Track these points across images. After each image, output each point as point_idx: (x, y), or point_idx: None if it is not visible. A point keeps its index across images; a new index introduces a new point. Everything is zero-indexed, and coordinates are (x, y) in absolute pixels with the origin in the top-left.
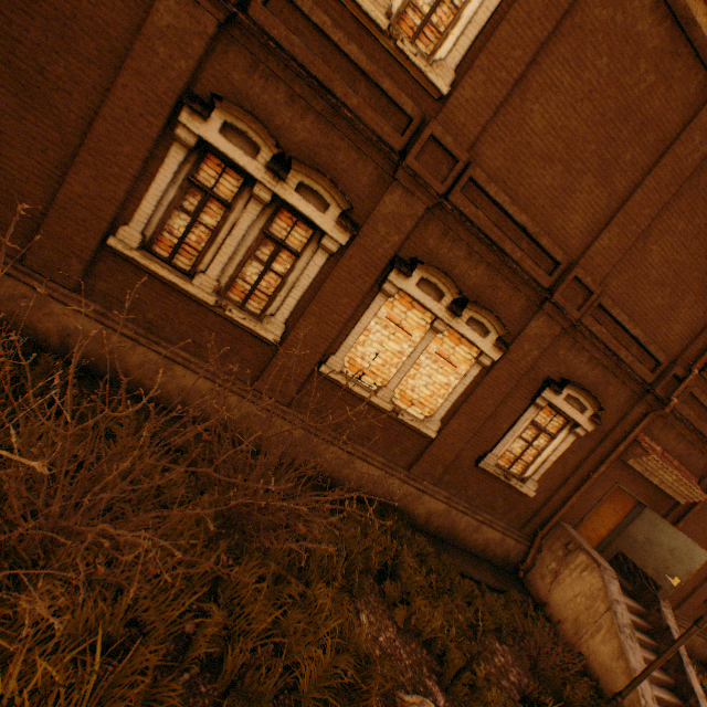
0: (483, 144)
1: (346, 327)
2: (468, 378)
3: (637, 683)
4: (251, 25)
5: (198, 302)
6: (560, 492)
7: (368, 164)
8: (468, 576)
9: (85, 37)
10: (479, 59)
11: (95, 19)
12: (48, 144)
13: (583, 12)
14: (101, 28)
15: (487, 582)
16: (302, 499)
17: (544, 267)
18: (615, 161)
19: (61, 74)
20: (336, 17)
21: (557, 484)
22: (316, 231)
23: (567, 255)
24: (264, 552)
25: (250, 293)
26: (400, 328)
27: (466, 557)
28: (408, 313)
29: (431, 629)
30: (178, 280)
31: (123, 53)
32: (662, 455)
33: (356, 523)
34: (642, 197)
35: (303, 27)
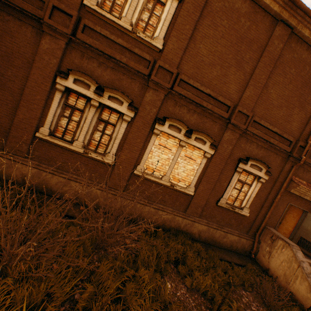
0: (182, 65)
1: (142, 152)
2: (202, 164)
3: None
4: (77, 41)
5: (77, 153)
6: (261, 211)
7: (136, 82)
8: (225, 260)
9: (17, 59)
10: (172, 32)
11: (20, 52)
12: (8, 101)
13: (211, 6)
14: (22, 55)
15: (235, 262)
16: (125, 228)
17: (223, 109)
18: (242, 59)
19: (10, 75)
20: (111, 30)
21: (259, 208)
22: (120, 114)
23: (232, 102)
24: (116, 258)
25: (97, 145)
26: (166, 148)
27: (223, 251)
28: (167, 140)
29: (205, 286)
30: (66, 145)
31: (32, 62)
32: (307, 185)
33: (162, 240)
34: (259, 71)
35: (99, 37)
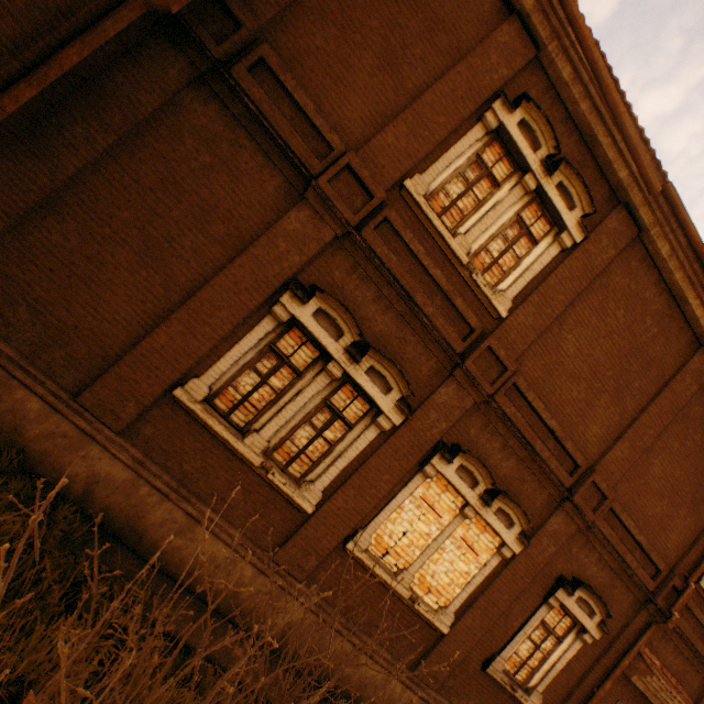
0: (526, 356)
1: (380, 501)
2: (488, 568)
3: None
4: (363, 244)
5: (241, 458)
6: None
7: (430, 357)
8: None
9: (219, 222)
10: (532, 296)
11: (233, 212)
12: (150, 296)
13: (608, 277)
14: (235, 218)
15: None
16: None
17: (565, 466)
18: (627, 386)
19: (186, 245)
20: (427, 246)
21: (560, 697)
22: (373, 407)
23: (585, 458)
24: None
25: (296, 456)
26: (431, 508)
27: None
28: (441, 494)
29: None
30: (231, 436)
31: (247, 239)
32: (662, 671)
33: None
34: (647, 418)
35: (400, 248)
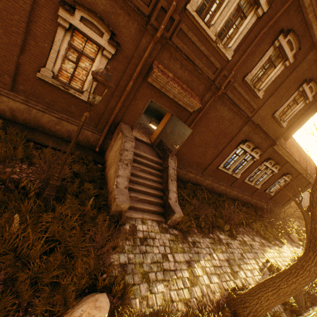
0: None
1: None
2: None
3: (63, 163)
4: None
5: None
6: (112, 102)
7: None
8: (46, 145)
9: None
10: None
11: None
12: None
13: None
14: None
15: (63, 150)
16: None
17: None
18: None
19: None
20: None
21: (110, 97)
22: None
23: None
24: None
25: None
26: None
27: (54, 139)
28: None
29: None
30: None
31: None
32: (172, 78)
33: None
34: None
35: None
